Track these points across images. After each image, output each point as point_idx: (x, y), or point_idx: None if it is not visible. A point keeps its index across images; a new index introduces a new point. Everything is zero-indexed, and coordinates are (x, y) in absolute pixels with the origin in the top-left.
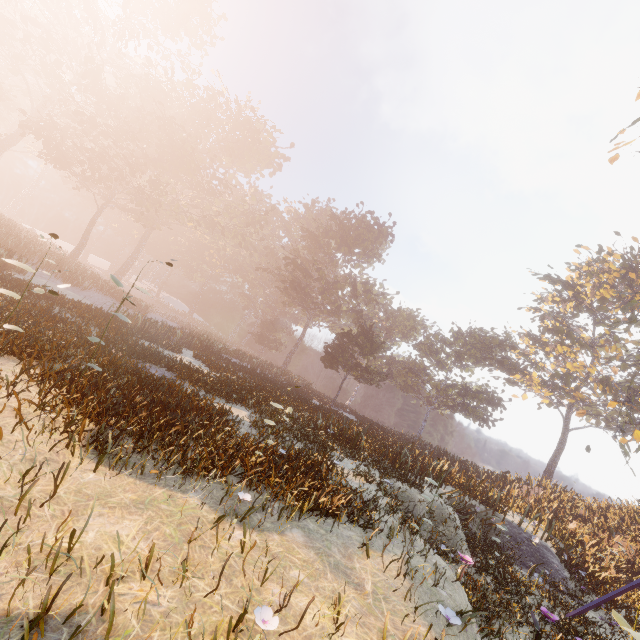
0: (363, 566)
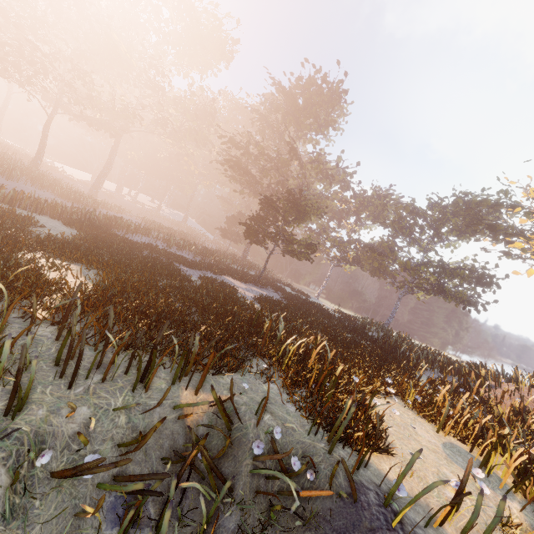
0: None
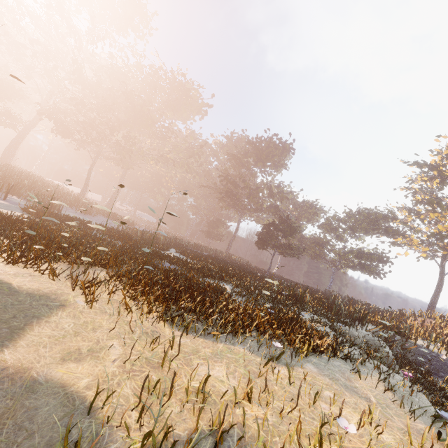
0: (360, 385)
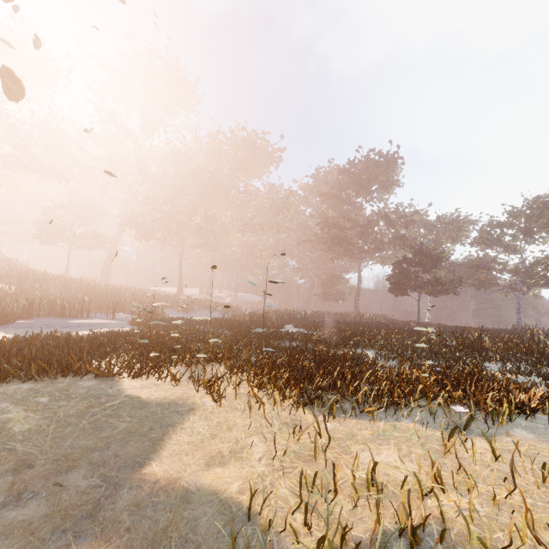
0: None
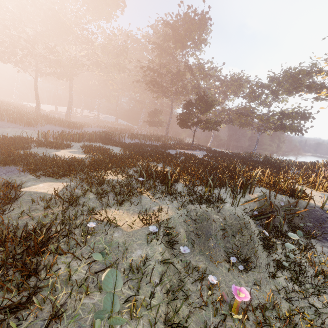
0: None
